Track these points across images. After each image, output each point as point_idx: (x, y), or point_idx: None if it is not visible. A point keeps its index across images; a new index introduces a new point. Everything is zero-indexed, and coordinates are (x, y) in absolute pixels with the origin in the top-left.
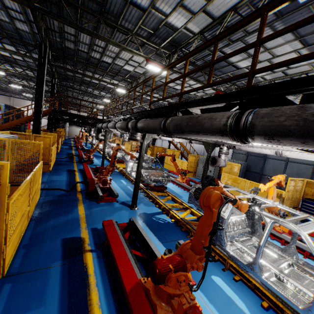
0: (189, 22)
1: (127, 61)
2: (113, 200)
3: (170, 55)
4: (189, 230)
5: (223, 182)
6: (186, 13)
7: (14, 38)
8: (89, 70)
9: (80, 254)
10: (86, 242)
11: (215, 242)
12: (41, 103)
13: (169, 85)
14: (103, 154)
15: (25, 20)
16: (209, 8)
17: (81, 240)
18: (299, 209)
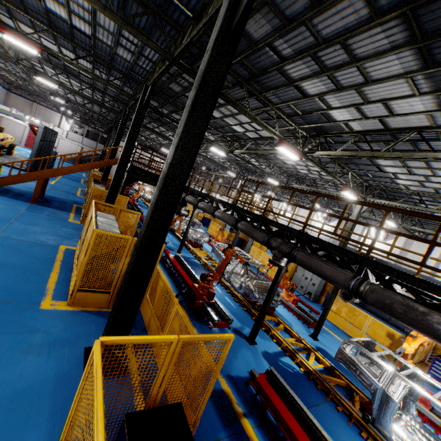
0: (355, 121)
1: (242, 123)
2: (226, 326)
3: (307, 138)
4: (326, 389)
5: (334, 308)
6: (357, 113)
7: (101, 58)
8: (179, 113)
9: (238, 421)
10: (233, 400)
11: (376, 422)
12: (128, 161)
13: (278, 157)
14: (185, 236)
15: (134, 51)
16: (388, 119)
17: (226, 396)
18: (424, 365)
